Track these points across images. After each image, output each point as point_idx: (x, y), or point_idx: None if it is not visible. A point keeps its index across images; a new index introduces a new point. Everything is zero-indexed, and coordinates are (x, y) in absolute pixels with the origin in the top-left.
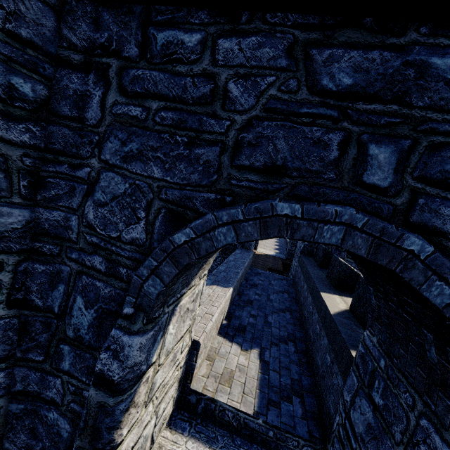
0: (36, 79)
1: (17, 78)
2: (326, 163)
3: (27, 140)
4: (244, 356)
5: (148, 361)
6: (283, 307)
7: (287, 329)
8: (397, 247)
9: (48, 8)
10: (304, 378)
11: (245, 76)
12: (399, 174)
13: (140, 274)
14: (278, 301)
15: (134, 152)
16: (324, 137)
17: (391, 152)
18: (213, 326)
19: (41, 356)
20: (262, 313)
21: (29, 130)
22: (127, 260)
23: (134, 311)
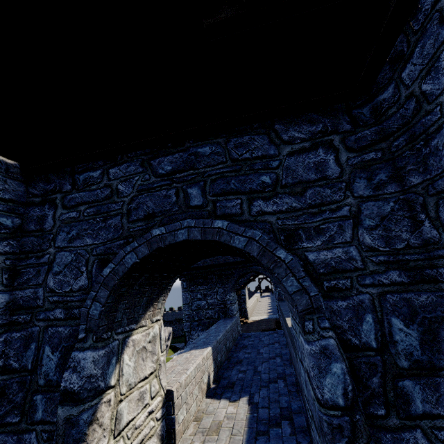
0: (14, 216)
1: (3, 218)
2: (172, 204)
3: (8, 250)
4: (233, 406)
5: (106, 381)
6: (274, 355)
7: (277, 371)
8: (212, 228)
9: (21, 182)
10: (294, 404)
11: (125, 181)
12: (204, 197)
13: (86, 305)
14: (268, 352)
15: (75, 236)
16: (167, 193)
17: (197, 189)
18: (190, 380)
19: (17, 416)
20: (252, 366)
21: (9, 244)
22: (78, 302)
23: (86, 334)
